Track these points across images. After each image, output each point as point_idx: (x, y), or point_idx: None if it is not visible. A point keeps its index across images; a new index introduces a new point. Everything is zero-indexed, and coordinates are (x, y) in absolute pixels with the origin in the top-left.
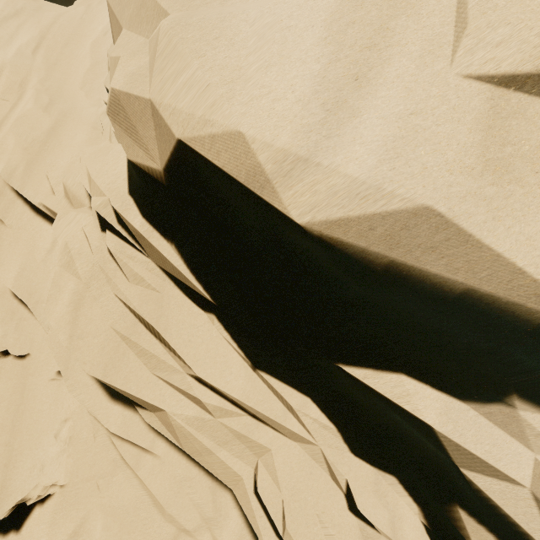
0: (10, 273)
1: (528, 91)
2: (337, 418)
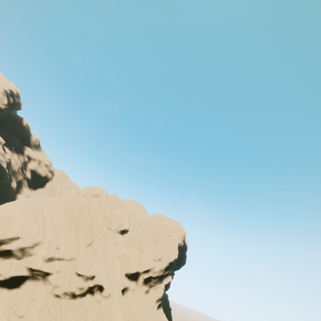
0: None
1: None
2: (2, 257)
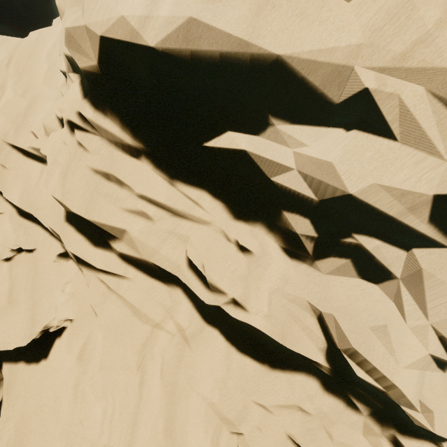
0: (15, 195)
1: None
2: (221, 198)
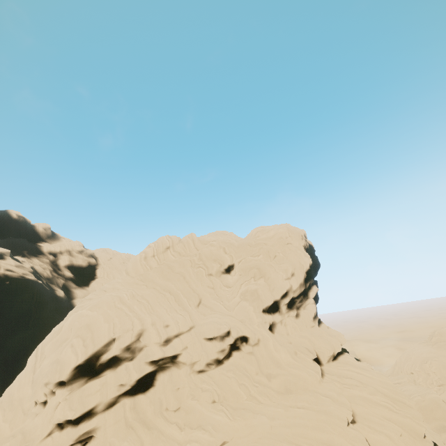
0: None
1: (84, 344)
2: (111, 367)
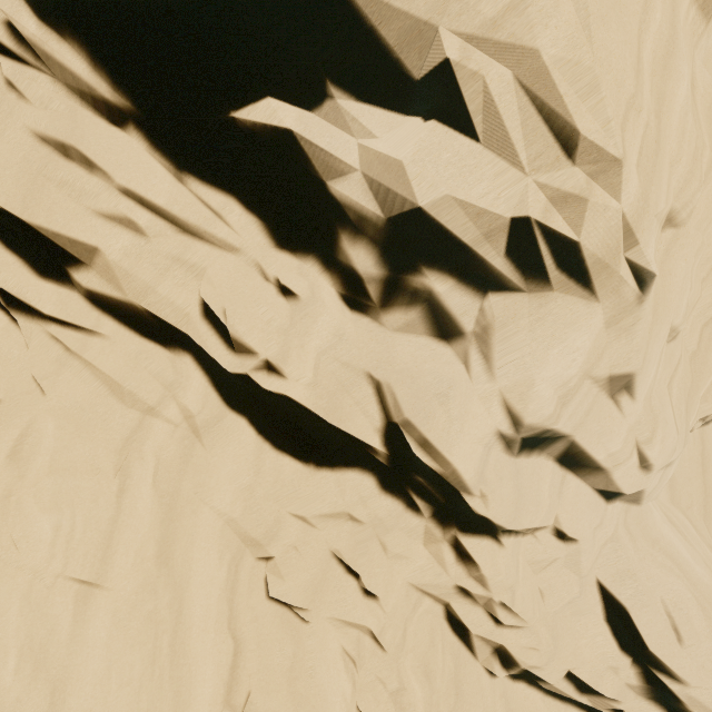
0: None
1: None
2: (258, 213)
